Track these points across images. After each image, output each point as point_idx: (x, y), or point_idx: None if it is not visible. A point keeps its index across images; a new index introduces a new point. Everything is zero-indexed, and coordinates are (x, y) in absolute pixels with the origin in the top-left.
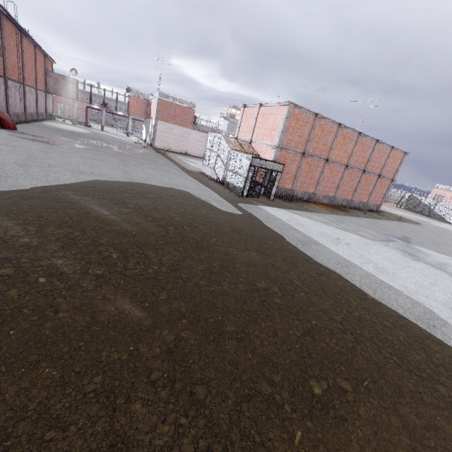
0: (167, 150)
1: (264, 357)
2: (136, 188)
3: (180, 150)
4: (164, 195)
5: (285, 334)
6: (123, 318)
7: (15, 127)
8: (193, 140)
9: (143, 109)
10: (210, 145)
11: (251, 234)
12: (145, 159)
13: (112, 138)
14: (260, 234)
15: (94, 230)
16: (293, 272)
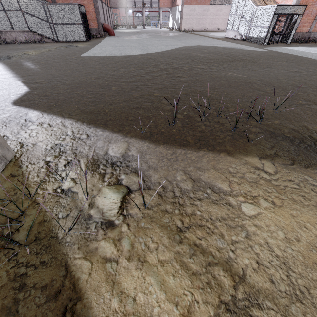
0: (190, 30)
1: (301, 83)
2: (199, 47)
3: (200, 28)
4: (216, 47)
5: (311, 79)
6: (235, 76)
7: (114, 33)
8: (210, 15)
9: (169, 0)
10: (234, 10)
11: (279, 57)
12: (185, 36)
13: (154, 31)
14: (286, 57)
15: (200, 59)
16: (313, 67)
